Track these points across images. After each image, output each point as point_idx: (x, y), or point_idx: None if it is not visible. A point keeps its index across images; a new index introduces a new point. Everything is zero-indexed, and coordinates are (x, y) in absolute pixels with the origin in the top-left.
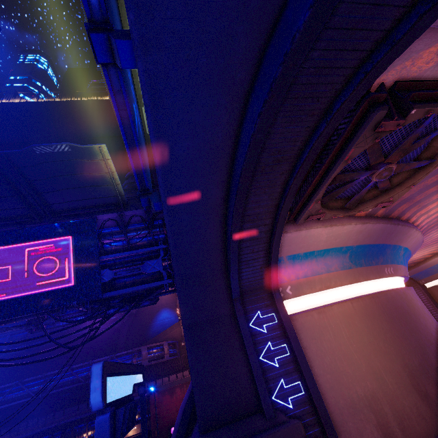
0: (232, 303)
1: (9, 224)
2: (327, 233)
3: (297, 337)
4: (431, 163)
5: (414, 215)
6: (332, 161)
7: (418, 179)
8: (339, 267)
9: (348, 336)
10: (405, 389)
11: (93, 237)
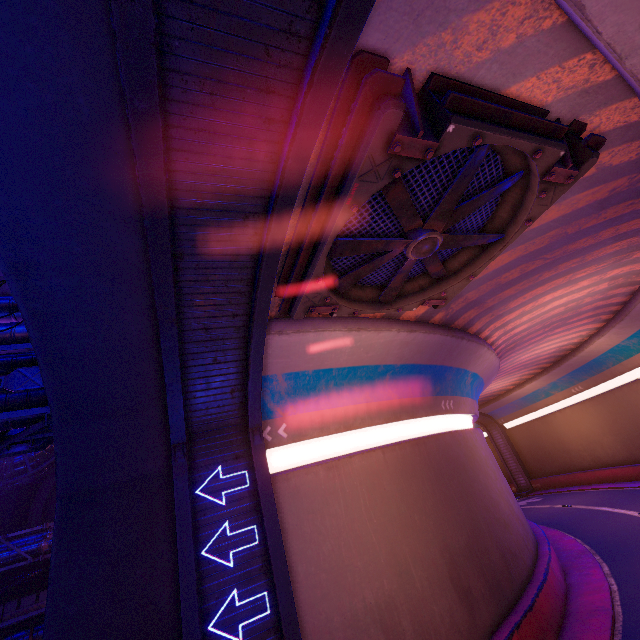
0: (170, 452)
1: None
2: (352, 340)
3: (276, 513)
4: (496, 244)
5: (486, 327)
6: (330, 206)
7: (479, 267)
8: (371, 396)
9: (367, 506)
10: (439, 587)
11: None
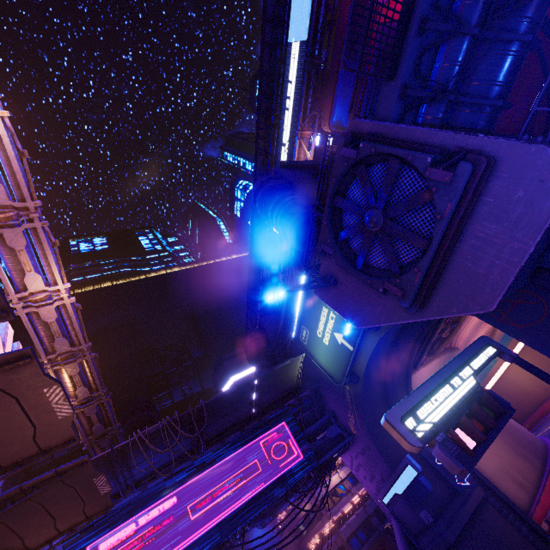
0: None
1: (233, 430)
2: (426, 369)
3: None
4: (460, 321)
5: (456, 342)
6: (430, 336)
7: (457, 329)
8: None
9: None
10: (513, 456)
11: (292, 421)
